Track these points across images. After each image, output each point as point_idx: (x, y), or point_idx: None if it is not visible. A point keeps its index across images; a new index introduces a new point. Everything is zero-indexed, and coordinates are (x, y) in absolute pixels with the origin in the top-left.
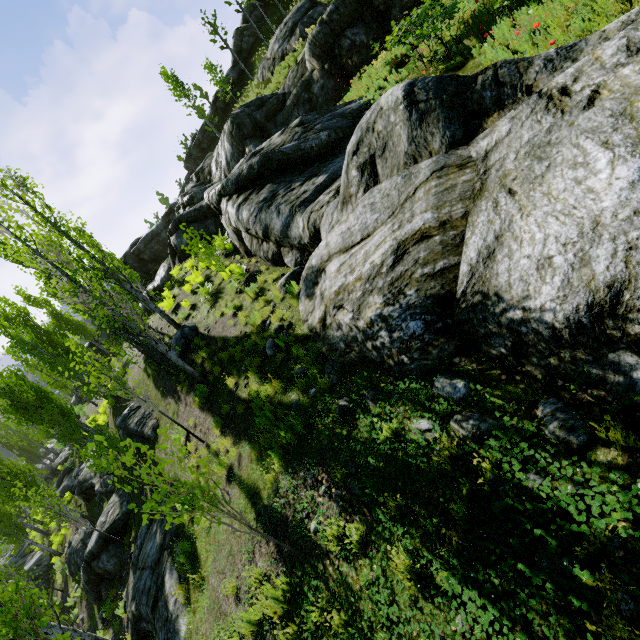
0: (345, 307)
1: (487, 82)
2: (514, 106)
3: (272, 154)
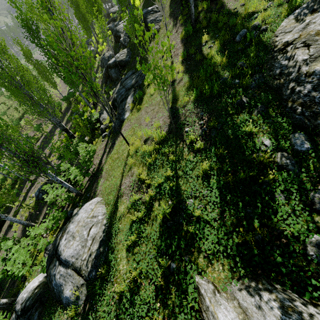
0: (310, 48)
1: None
2: None
3: None
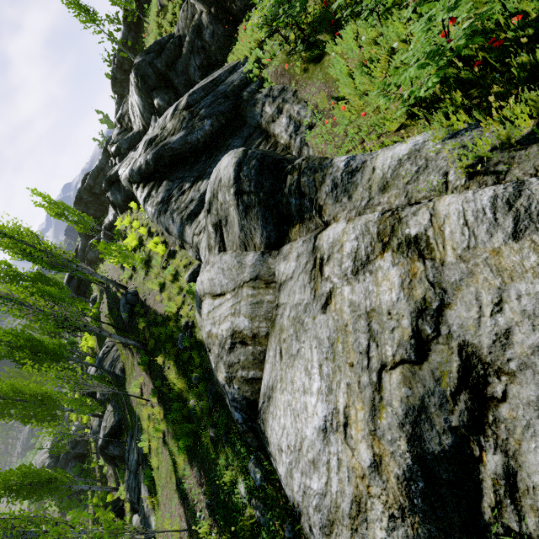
0: (211, 354)
1: (293, 188)
2: (310, 224)
3: (163, 151)
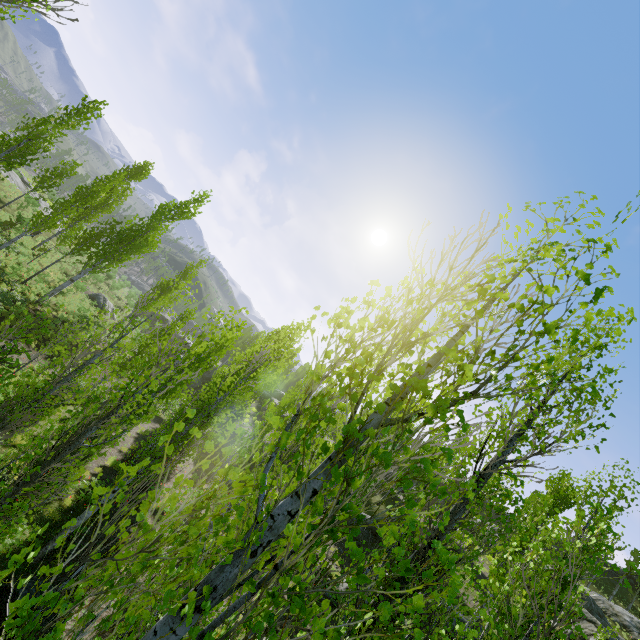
0: None
1: None
2: None
3: None
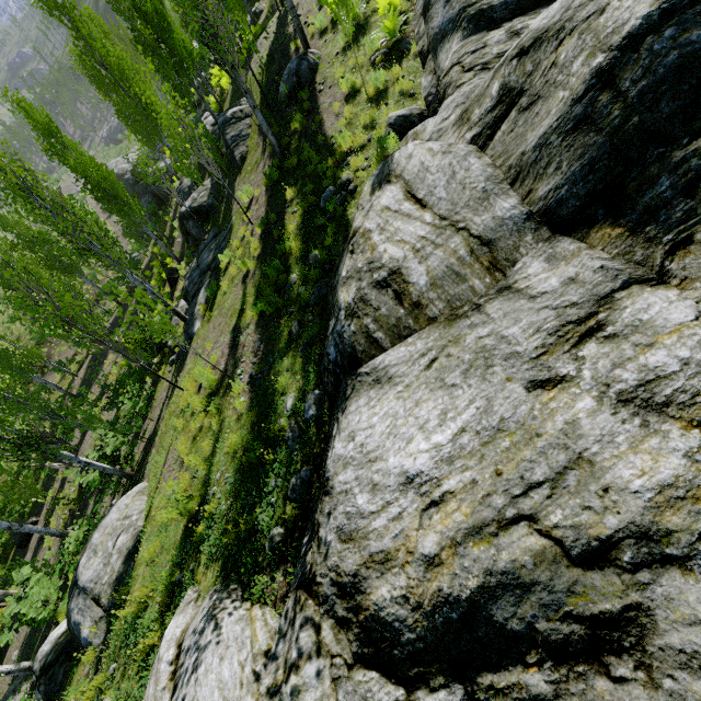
0: (351, 259)
1: (693, 162)
2: (640, 247)
3: None
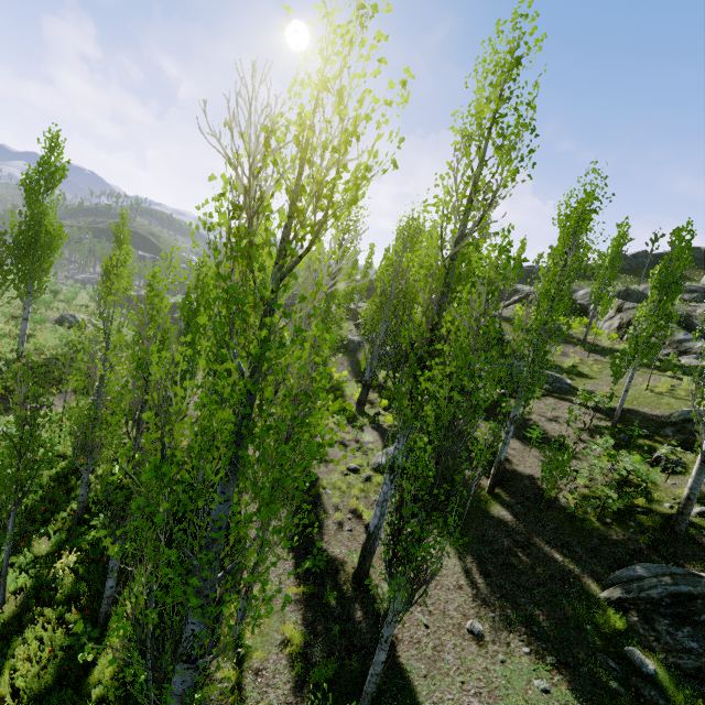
0: None
1: None
2: None
3: (688, 319)
